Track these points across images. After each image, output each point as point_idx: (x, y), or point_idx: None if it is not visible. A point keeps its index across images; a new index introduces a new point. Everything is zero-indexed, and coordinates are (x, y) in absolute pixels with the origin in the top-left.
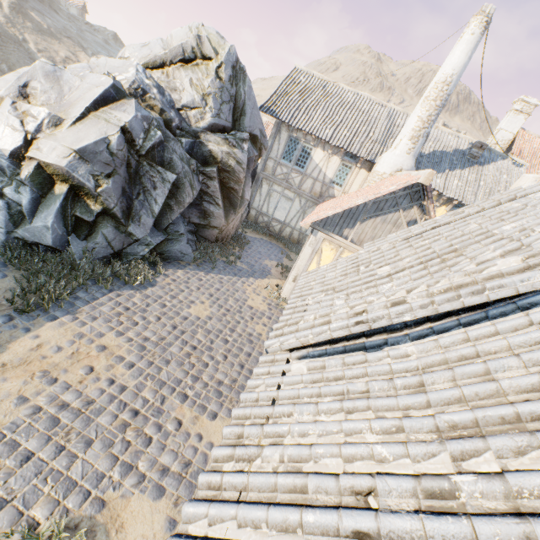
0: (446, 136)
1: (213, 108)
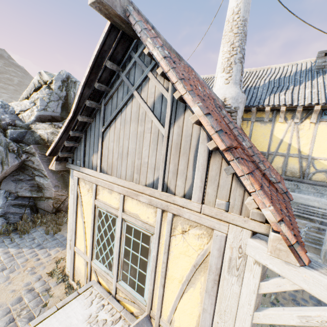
0: (281, 68)
1: (39, 106)
